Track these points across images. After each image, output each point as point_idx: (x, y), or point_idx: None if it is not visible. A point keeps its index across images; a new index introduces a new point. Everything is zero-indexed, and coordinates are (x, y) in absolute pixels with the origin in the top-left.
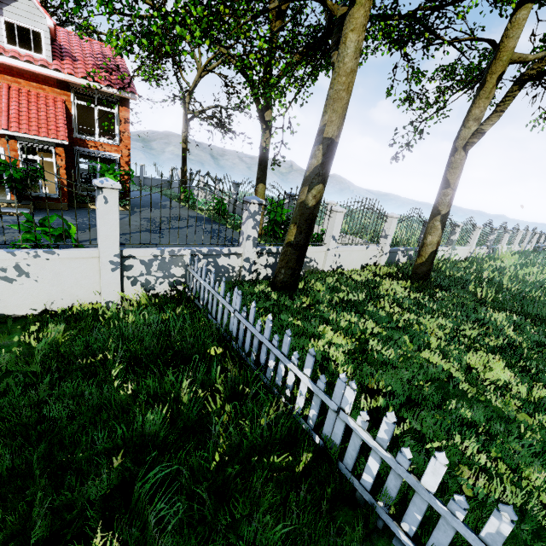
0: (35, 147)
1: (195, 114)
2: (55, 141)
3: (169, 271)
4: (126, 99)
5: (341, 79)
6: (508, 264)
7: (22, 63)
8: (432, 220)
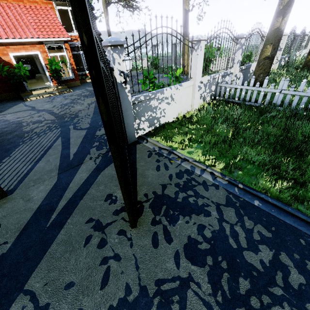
0: (53, 46)
1: (109, 1)
2: (64, 39)
3: (210, 89)
4: None
5: None
6: None
7: None
8: None
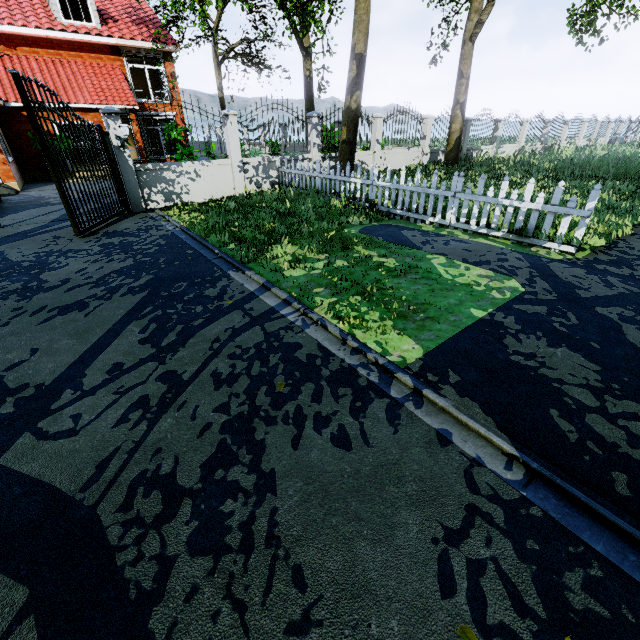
0: None
1: (225, 55)
2: (129, 107)
3: (268, 174)
4: (169, 53)
5: (361, 6)
6: (555, 153)
7: (82, 36)
8: (454, 110)
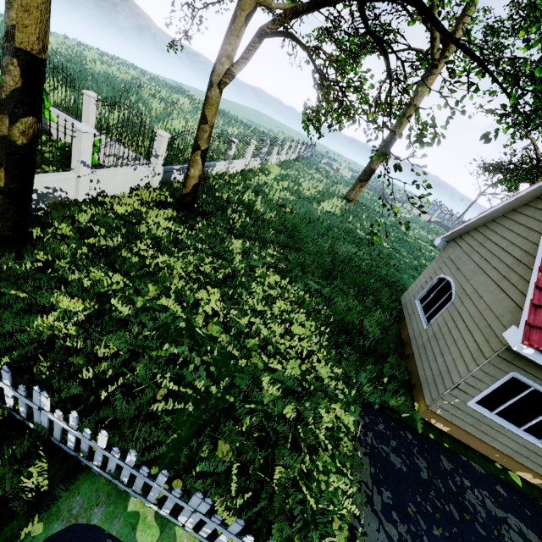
0: None
1: None
2: None
3: None
4: None
5: None
6: (270, 178)
7: None
8: (194, 154)
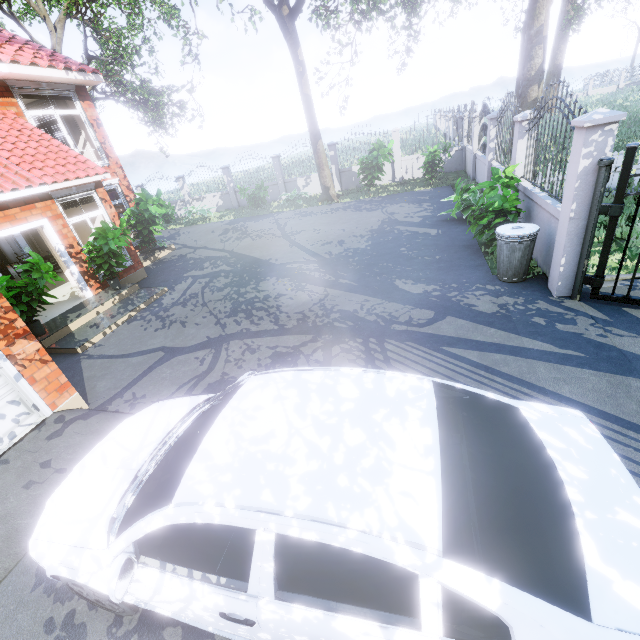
0: (72, 200)
1: None
2: (97, 178)
3: None
4: (81, 87)
5: None
6: None
7: None
8: None
